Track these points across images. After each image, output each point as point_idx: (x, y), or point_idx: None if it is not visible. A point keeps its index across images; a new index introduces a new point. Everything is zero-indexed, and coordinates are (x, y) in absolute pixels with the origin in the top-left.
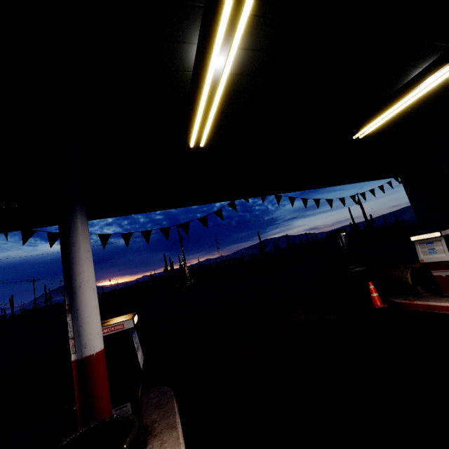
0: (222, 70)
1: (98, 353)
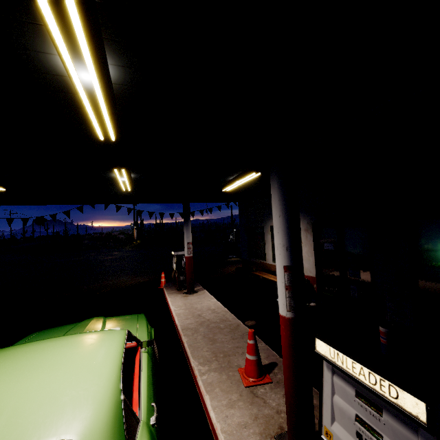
0: None
1: None
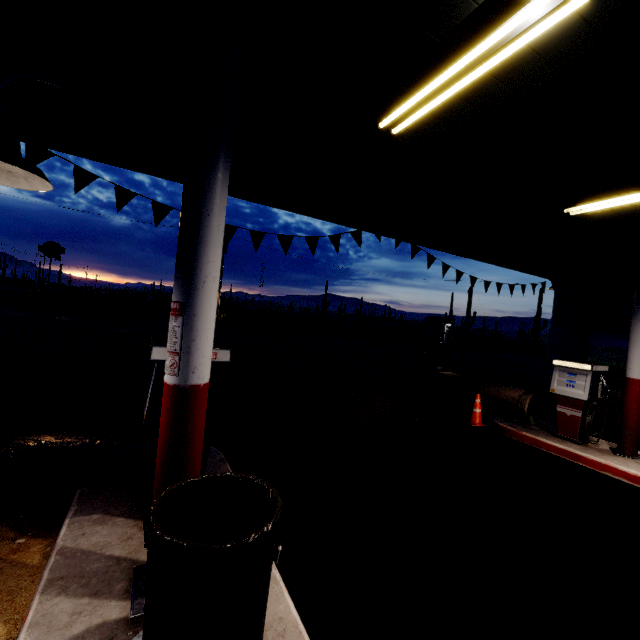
0: (525, 27)
1: (205, 386)
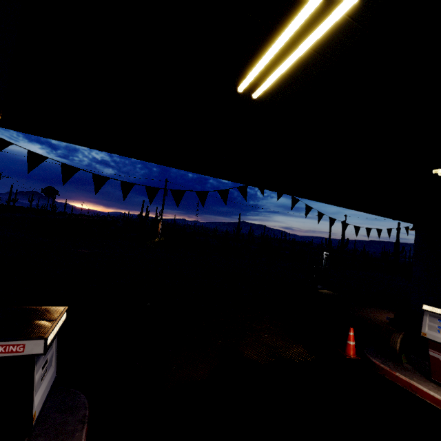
0: None
1: None
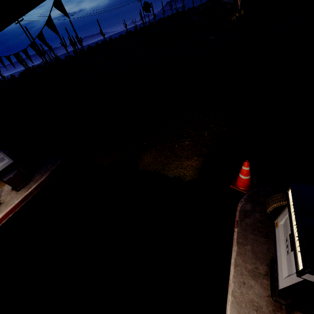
0: None
1: None
